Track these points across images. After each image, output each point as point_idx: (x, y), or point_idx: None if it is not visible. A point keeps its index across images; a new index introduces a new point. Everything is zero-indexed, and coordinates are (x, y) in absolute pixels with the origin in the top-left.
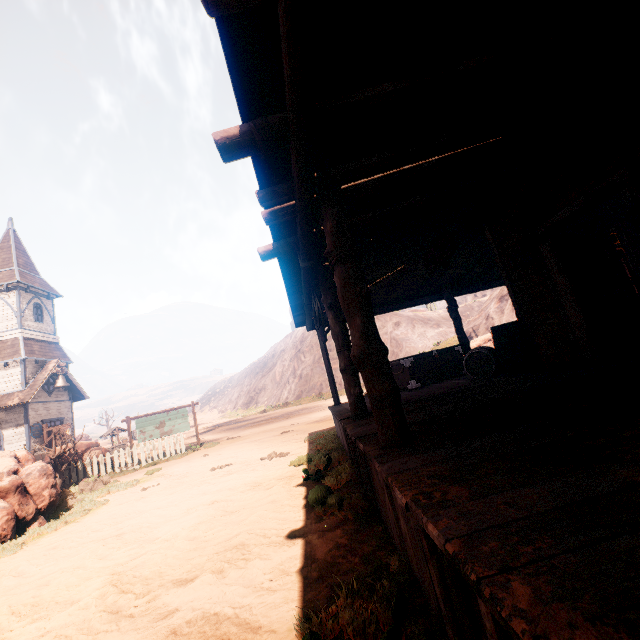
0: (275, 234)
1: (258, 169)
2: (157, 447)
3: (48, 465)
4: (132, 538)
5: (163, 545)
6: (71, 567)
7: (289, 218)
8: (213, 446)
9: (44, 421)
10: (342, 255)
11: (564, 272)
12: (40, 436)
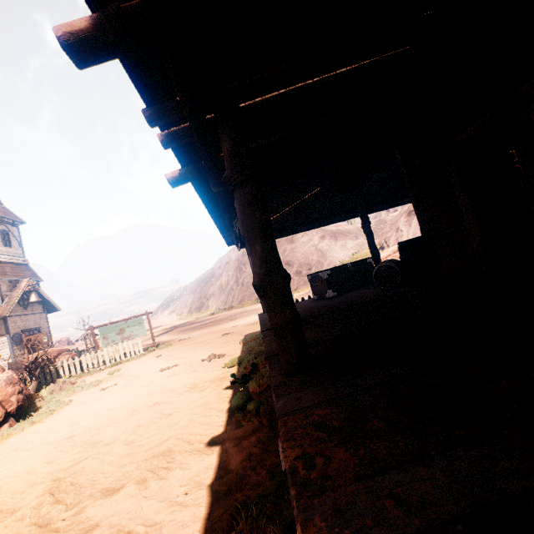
0: (180, 159)
1: (135, 81)
2: (123, 347)
3: (13, 375)
4: (80, 441)
5: (103, 449)
6: (23, 471)
7: (188, 140)
8: (166, 347)
9: (23, 331)
10: (239, 179)
11: (466, 190)
12: (21, 343)
